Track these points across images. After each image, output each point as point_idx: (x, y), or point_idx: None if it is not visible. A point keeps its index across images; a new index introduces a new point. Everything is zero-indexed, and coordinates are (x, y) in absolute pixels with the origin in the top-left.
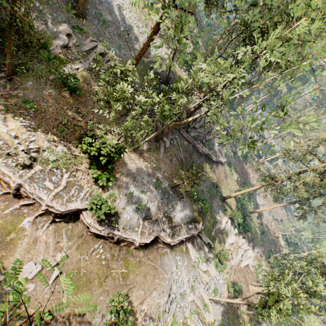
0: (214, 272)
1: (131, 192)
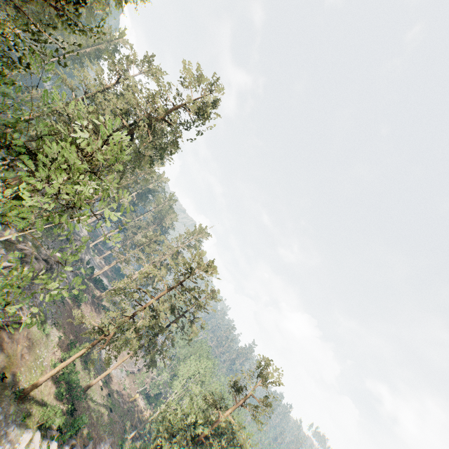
0: None
1: None
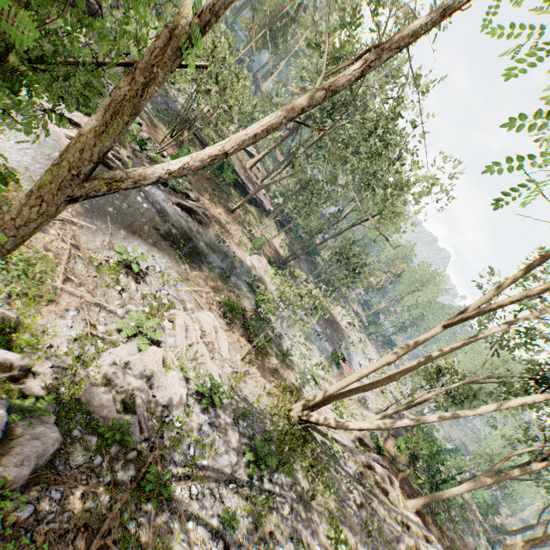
0: None
1: None
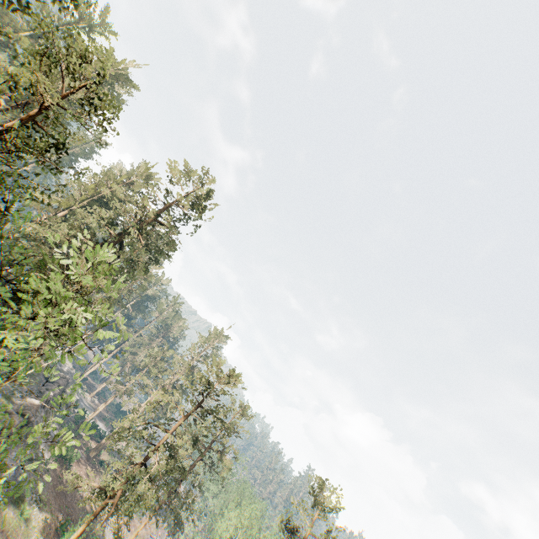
0: None
1: None
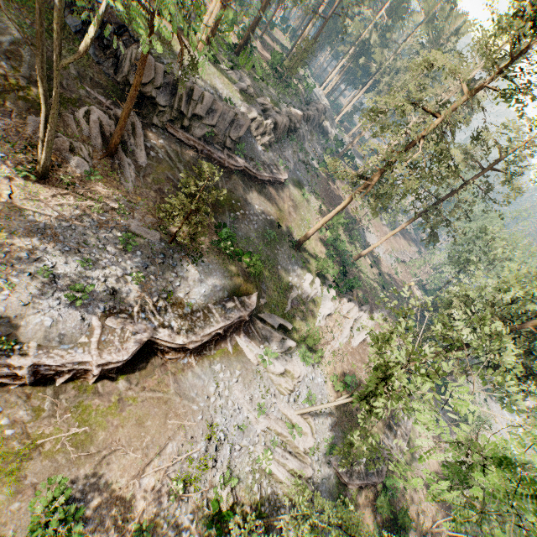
0: (303, 370)
1: (49, 267)
